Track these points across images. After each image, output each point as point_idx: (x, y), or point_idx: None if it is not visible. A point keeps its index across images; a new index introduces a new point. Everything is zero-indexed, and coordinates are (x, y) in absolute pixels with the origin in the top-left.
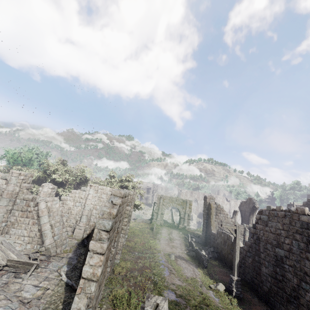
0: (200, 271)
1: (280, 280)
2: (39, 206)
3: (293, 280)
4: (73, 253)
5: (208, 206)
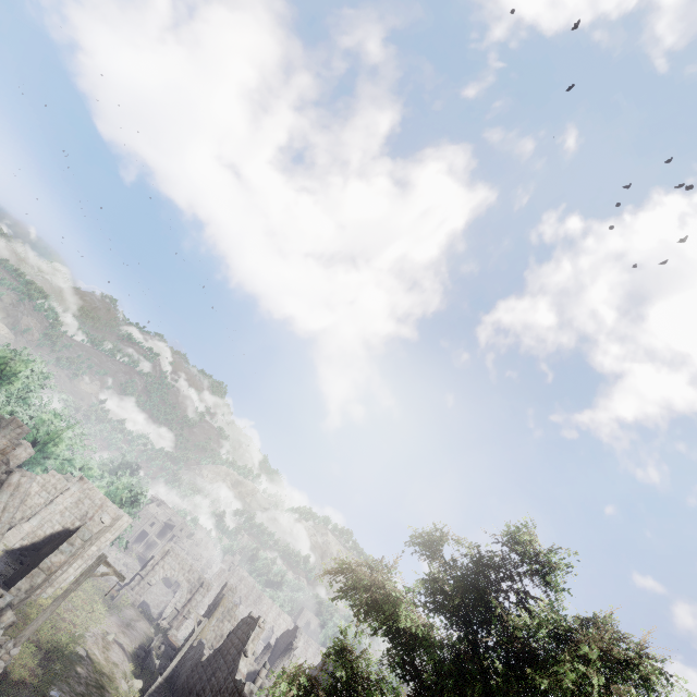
0: (131, 666)
1: (200, 695)
2: (12, 477)
3: (207, 692)
4: (0, 557)
5: (219, 600)
